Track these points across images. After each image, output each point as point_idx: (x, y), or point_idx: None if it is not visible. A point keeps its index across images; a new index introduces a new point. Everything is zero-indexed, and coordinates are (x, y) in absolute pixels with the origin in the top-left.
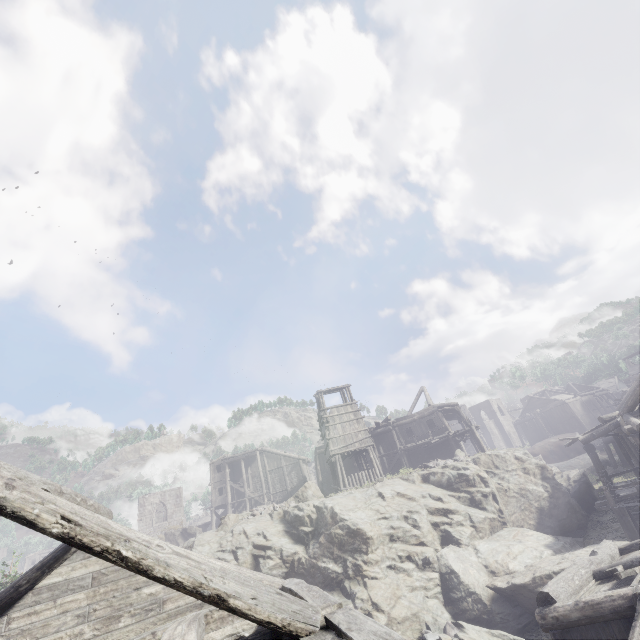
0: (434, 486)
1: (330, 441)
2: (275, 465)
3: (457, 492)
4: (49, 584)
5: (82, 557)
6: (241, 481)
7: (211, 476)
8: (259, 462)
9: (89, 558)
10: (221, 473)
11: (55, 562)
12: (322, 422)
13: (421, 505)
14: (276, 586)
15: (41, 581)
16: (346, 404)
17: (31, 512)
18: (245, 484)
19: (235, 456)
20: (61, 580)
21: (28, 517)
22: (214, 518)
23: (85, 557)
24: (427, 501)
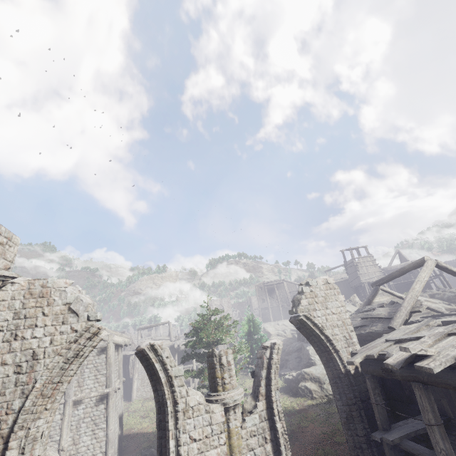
0: (439, 300)
1: (360, 275)
2: (292, 289)
3: (454, 303)
4: (375, 301)
5: (380, 295)
6: (272, 296)
7: (256, 292)
8: (285, 287)
9: (382, 296)
10: (262, 291)
11: (375, 295)
12: (353, 265)
13: (441, 306)
14: (446, 312)
15: (373, 300)
16: (367, 256)
17: (453, 270)
18: (278, 298)
19: (270, 282)
20: (378, 301)
21: (454, 271)
22: (261, 314)
23: (381, 296)
24: (443, 305)
